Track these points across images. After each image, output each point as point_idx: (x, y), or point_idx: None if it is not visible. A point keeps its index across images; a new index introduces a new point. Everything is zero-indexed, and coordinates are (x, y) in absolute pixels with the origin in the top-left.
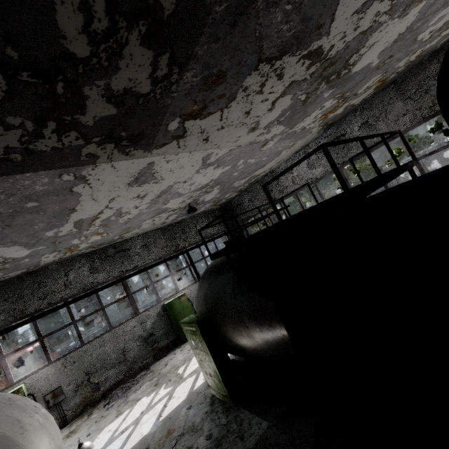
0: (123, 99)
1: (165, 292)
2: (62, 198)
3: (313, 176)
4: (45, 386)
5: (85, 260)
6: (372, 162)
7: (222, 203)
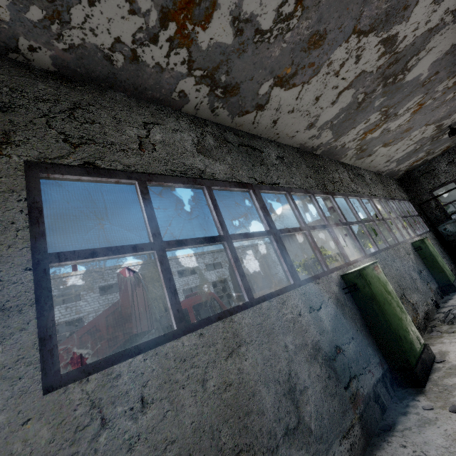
0: None
1: None
2: None
3: None
4: None
5: (343, 167)
6: None
7: (412, 167)
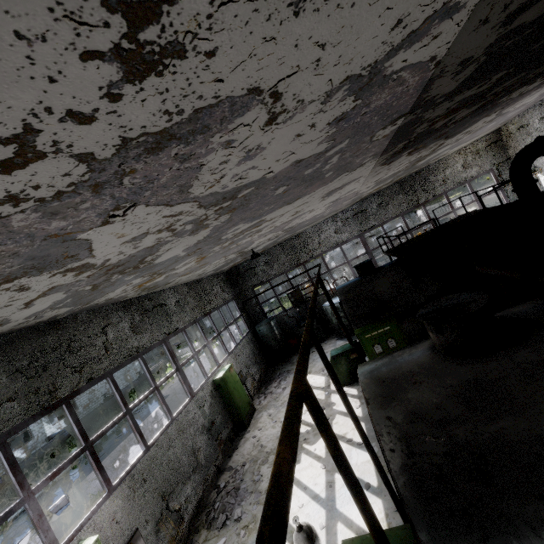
0: (446, 123)
1: (35, 444)
2: (329, 179)
3: (339, 240)
4: (115, 538)
5: (123, 312)
6: (499, 197)
7: (236, 264)
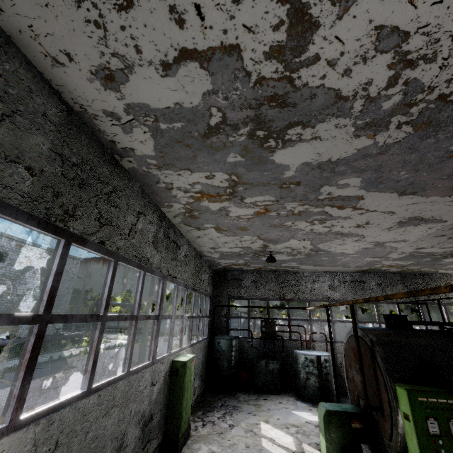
0: None
1: None
2: None
3: (331, 296)
4: None
5: (157, 218)
6: None
7: (230, 267)
